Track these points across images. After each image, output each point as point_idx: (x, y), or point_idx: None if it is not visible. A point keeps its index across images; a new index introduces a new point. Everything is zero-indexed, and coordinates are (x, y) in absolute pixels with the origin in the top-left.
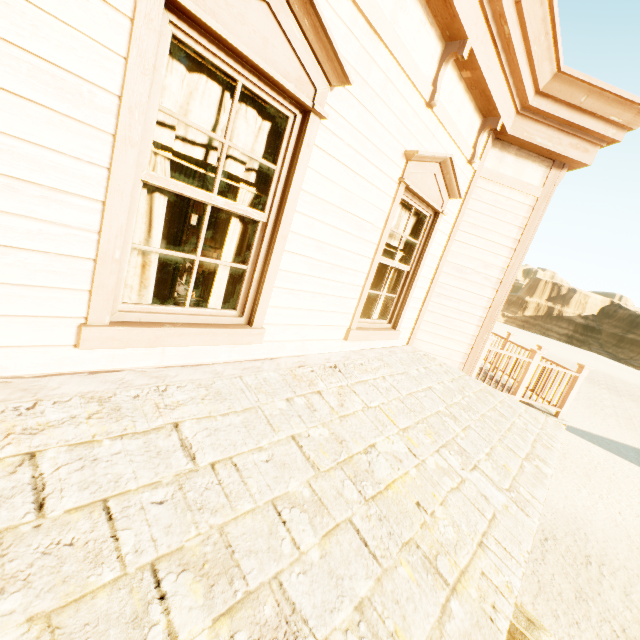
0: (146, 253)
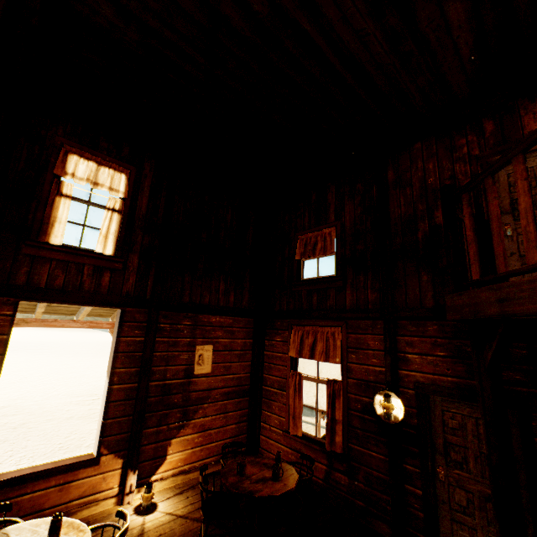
0: (105, 232)
